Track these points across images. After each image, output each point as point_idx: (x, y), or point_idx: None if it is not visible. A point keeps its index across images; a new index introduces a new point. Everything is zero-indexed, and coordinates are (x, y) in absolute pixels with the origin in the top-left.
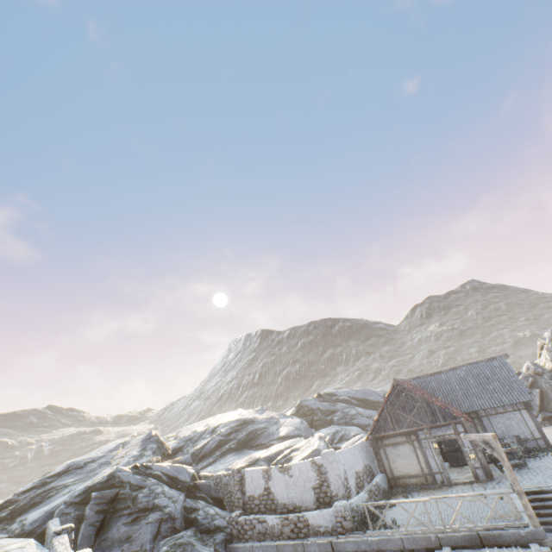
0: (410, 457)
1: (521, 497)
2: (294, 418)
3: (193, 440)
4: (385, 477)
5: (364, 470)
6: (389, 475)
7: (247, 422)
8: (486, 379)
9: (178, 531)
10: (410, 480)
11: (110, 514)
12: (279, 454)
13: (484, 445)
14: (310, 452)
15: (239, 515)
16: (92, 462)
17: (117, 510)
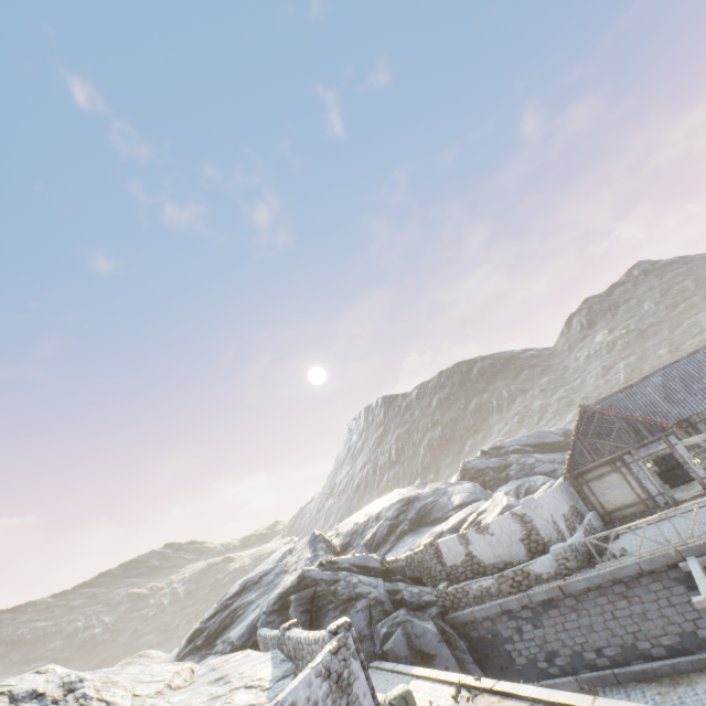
0: (621, 486)
1: None
2: (464, 484)
3: (359, 532)
4: (597, 514)
5: (571, 512)
6: (600, 512)
7: (412, 500)
8: (691, 378)
9: (390, 613)
10: (626, 511)
11: (315, 612)
12: (463, 523)
13: None
14: (500, 510)
15: (447, 586)
16: (266, 575)
17: (321, 607)
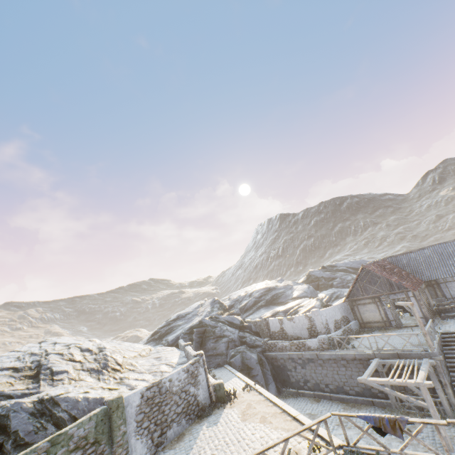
0: (375, 311)
1: (424, 336)
2: (303, 285)
3: (239, 301)
4: (358, 322)
5: (341, 319)
6: (360, 321)
7: (271, 289)
8: (447, 256)
9: (237, 346)
10: (374, 324)
11: (204, 338)
12: (291, 309)
13: (406, 308)
14: (308, 308)
15: (268, 340)
16: (188, 314)
17: (207, 336)
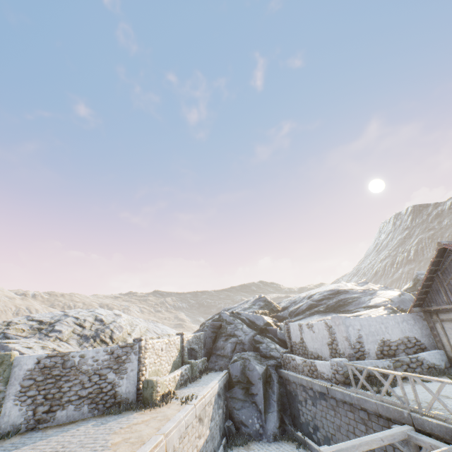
0: None
1: None
2: (393, 291)
3: (296, 303)
4: (443, 355)
5: (402, 341)
6: (449, 354)
7: (341, 292)
8: None
9: (246, 351)
10: None
11: (218, 334)
12: None
13: None
14: None
15: (284, 352)
16: (230, 309)
17: (221, 333)
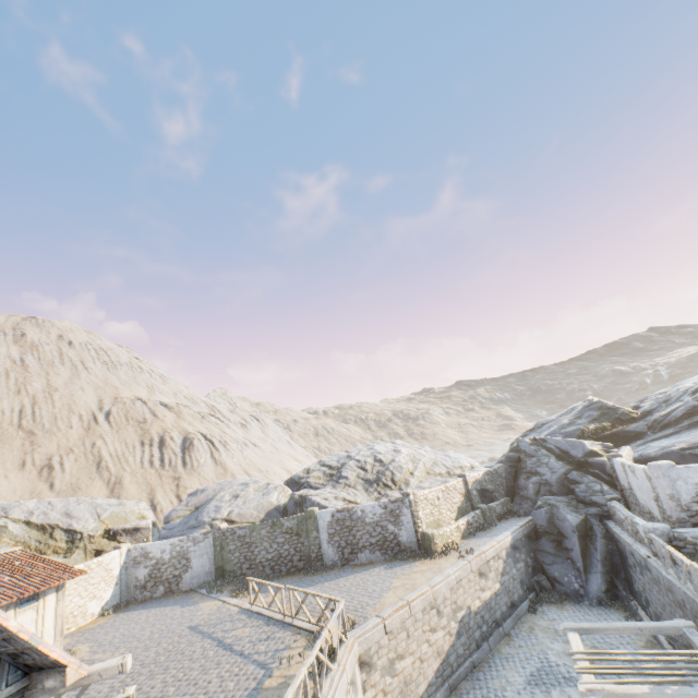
0: None
1: None
2: None
3: (668, 402)
4: None
5: None
6: None
7: None
8: None
9: (554, 495)
10: None
11: (519, 469)
12: None
13: None
14: None
15: (608, 499)
16: (545, 425)
17: (521, 468)
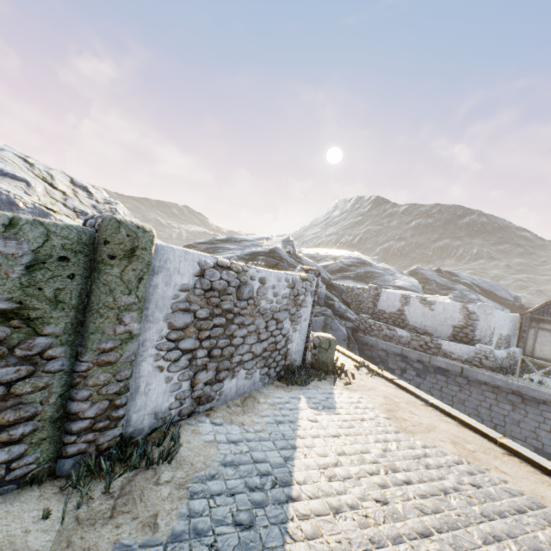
0: None
1: None
2: (410, 278)
3: (316, 259)
4: (522, 352)
5: (505, 337)
6: (526, 353)
7: (366, 263)
8: None
9: (320, 306)
10: None
11: None
12: None
13: None
14: None
15: (368, 318)
16: (245, 242)
17: None
